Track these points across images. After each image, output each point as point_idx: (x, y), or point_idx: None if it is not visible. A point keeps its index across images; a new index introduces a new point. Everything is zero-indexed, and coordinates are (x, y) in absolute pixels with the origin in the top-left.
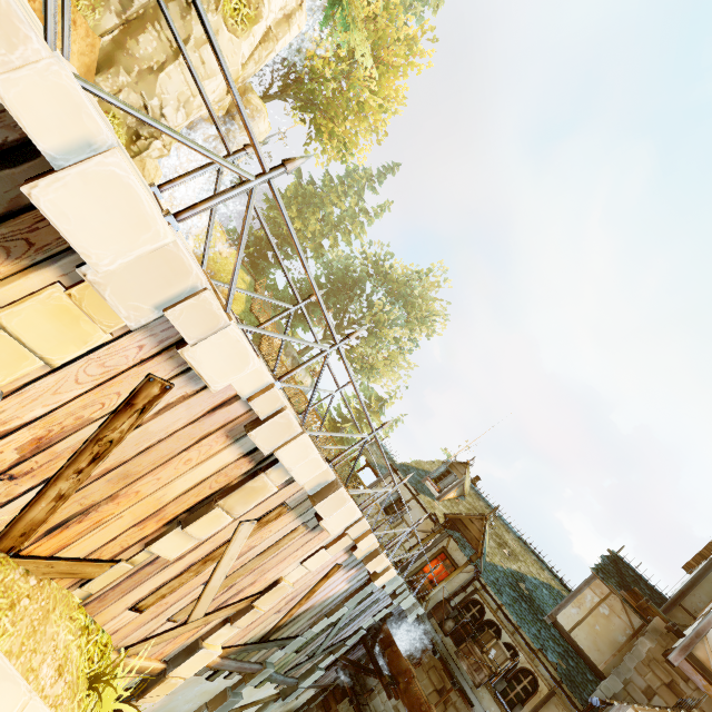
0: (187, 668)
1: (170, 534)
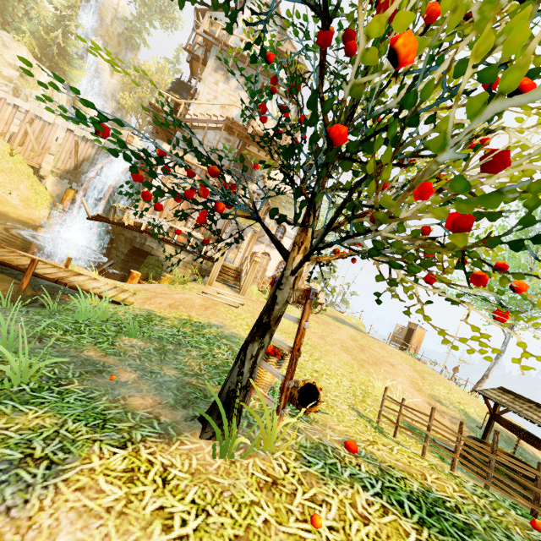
0: (46, 166)
1: (12, 126)
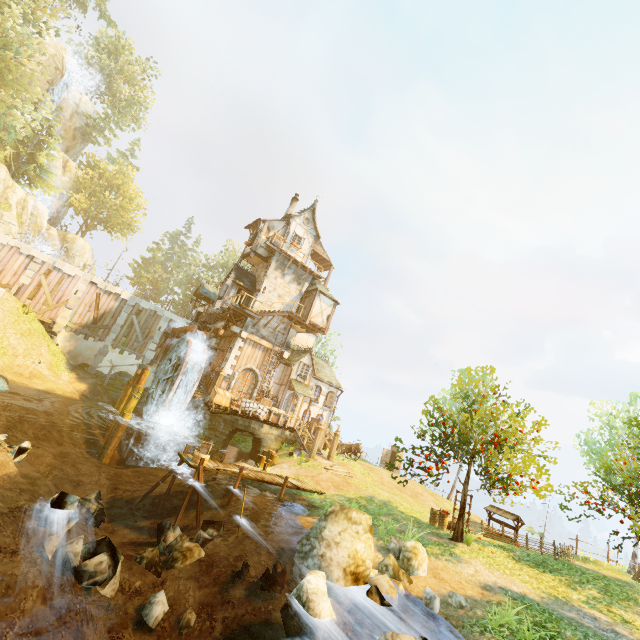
0: (61, 321)
1: (22, 277)
